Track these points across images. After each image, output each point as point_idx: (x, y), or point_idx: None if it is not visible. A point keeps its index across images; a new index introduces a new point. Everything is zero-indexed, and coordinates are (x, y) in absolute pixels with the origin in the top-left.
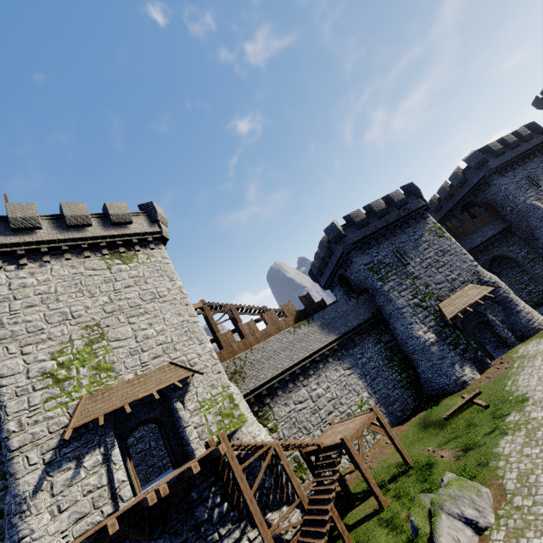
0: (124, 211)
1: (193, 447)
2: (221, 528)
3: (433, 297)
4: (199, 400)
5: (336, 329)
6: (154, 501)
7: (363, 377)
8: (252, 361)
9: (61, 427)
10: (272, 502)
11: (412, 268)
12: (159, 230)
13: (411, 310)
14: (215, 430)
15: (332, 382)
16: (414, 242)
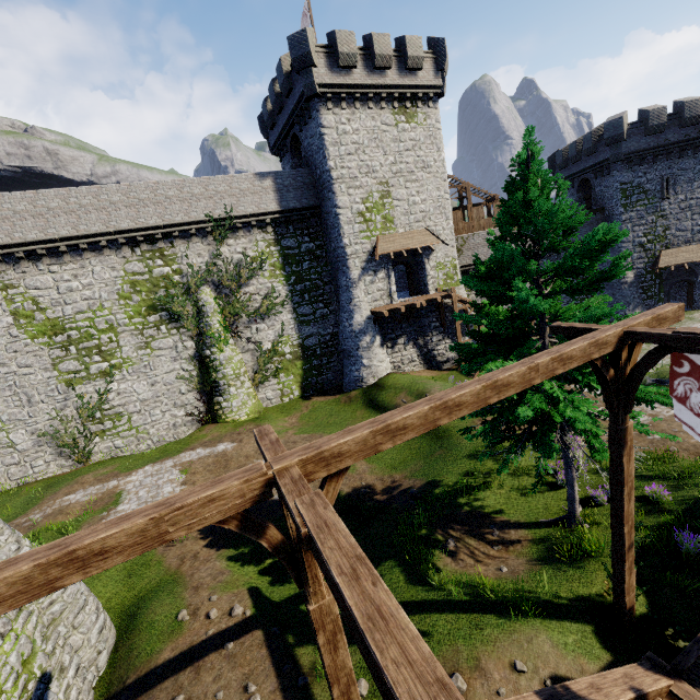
0: (419, 53)
1: (429, 289)
2: (434, 332)
3: (662, 242)
4: (437, 262)
5: None
6: (419, 307)
7: None
8: (471, 243)
9: (368, 251)
10: (461, 333)
11: (668, 205)
12: (441, 84)
13: (630, 247)
14: (441, 284)
15: None
16: (696, 173)
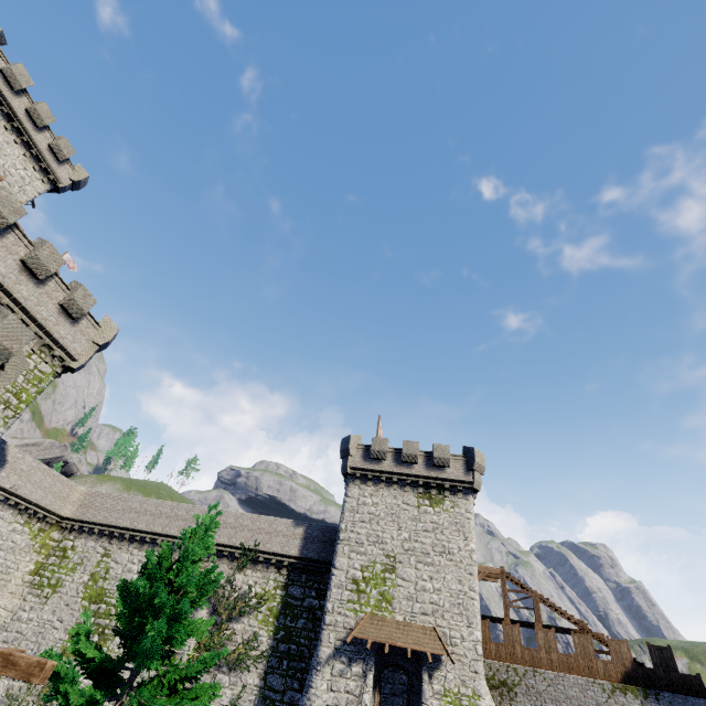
0: (445, 455)
1: None
2: None
3: None
4: (445, 686)
5: None
6: None
7: None
8: (530, 685)
9: (350, 627)
10: None
11: None
12: (471, 480)
13: None
14: None
15: None
16: None
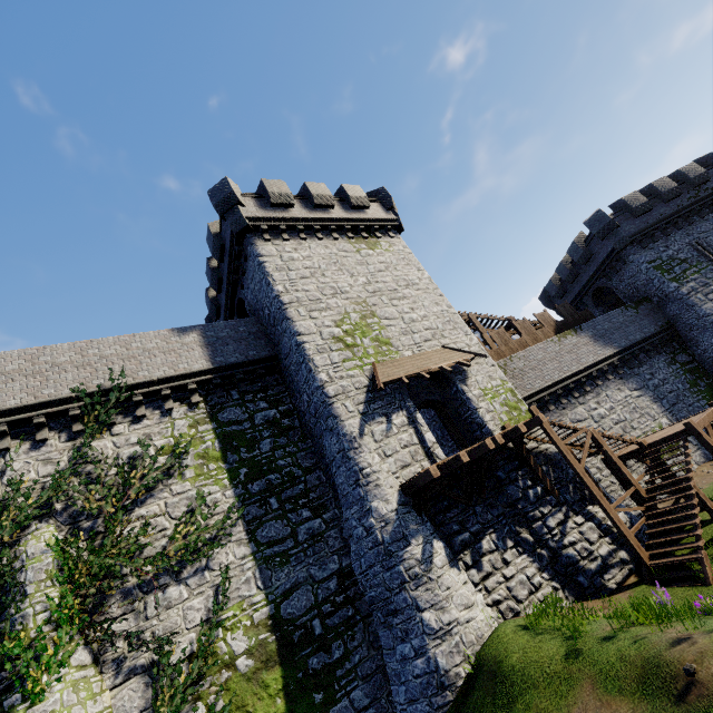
0: (361, 194)
1: (490, 428)
2: (541, 507)
3: None
4: (481, 388)
5: (614, 342)
6: (493, 447)
7: (658, 401)
8: (513, 369)
9: (363, 386)
10: (590, 497)
11: None
12: (395, 217)
13: None
14: (506, 419)
15: (616, 402)
16: None
